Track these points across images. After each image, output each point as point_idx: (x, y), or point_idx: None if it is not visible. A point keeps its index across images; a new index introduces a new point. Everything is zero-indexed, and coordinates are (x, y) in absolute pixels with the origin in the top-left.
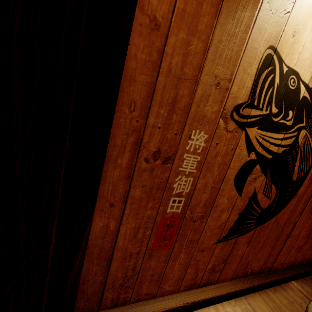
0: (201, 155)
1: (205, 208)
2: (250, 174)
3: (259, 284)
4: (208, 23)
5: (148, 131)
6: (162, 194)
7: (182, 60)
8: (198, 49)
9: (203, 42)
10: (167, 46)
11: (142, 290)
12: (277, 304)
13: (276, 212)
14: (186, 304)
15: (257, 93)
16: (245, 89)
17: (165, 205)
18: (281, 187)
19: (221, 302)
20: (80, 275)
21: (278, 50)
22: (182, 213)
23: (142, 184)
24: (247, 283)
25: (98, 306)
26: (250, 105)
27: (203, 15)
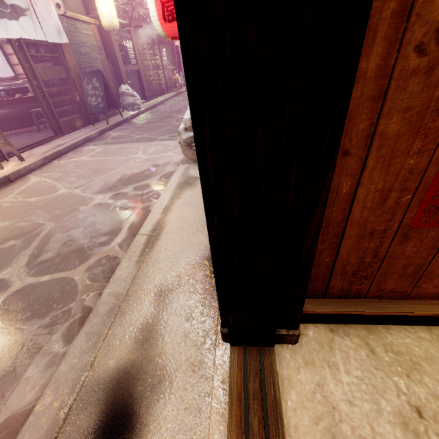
0: None
1: None
2: None
3: None
4: None
5: None
6: None
7: None
8: None
9: None
10: None
11: (385, 284)
12: None
13: None
14: None
15: None
16: None
17: None
18: None
19: None
20: (317, 240)
21: None
22: None
23: (404, 106)
24: None
25: (323, 293)
26: None
27: None
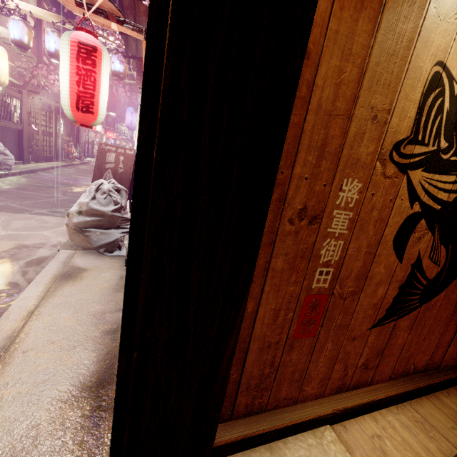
0: (354, 210)
1: (357, 281)
2: (413, 232)
3: (427, 385)
4: (364, 43)
5: (294, 184)
6: (307, 264)
7: (333, 92)
8: (352, 77)
9: (357, 67)
10: (317, 76)
11: (280, 393)
12: (455, 411)
13: (446, 284)
14: (337, 411)
15: (422, 124)
16: (408, 120)
17: (310, 279)
18: (453, 248)
19: (378, 409)
20: (231, 363)
21: (447, 66)
22: (329, 288)
23: (285, 252)
24: (411, 384)
25: (230, 414)
26: (414, 140)
27: (359, 34)
